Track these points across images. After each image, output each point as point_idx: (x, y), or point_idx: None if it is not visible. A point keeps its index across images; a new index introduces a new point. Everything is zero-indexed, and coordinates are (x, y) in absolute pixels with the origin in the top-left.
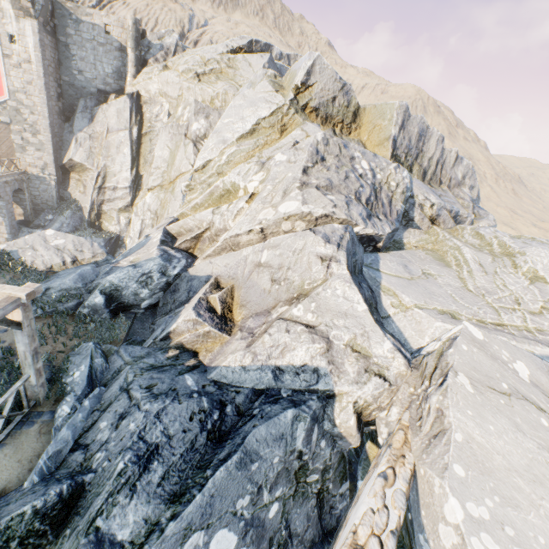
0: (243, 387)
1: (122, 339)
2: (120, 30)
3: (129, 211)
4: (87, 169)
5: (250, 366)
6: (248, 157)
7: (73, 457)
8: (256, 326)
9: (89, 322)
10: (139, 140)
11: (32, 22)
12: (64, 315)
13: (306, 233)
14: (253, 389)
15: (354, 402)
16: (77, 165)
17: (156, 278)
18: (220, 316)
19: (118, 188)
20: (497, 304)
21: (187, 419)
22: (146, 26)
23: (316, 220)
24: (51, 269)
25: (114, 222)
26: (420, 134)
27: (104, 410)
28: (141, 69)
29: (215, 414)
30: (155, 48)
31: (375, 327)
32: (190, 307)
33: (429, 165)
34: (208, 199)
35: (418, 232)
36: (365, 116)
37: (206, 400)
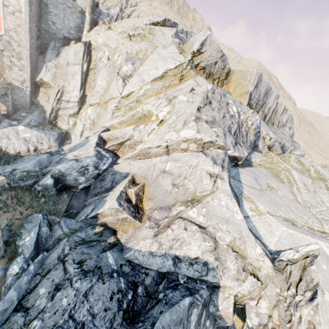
0: (150, 269)
1: (63, 211)
2: None
3: (75, 117)
4: (51, 86)
5: (156, 252)
6: (157, 93)
7: (15, 318)
8: (161, 218)
9: (41, 196)
10: (87, 72)
11: None
12: (24, 189)
13: (199, 154)
14: (157, 271)
15: (235, 295)
16: (45, 83)
17: (91, 170)
18: (134, 205)
19: (70, 101)
20: (319, 215)
21: (108, 299)
22: (98, 0)
23: (203, 144)
24: (19, 154)
25: (65, 123)
26: (266, 92)
27: (44, 275)
28: (93, 27)
29: (129, 294)
30: (104, 15)
31: (249, 234)
32: (113, 197)
33: (268, 112)
34: (130, 119)
35: (260, 154)
36: (233, 76)
37: (123, 281)
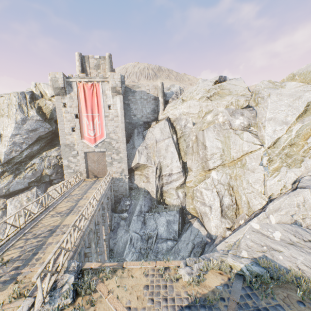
0: None
1: None
2: (154, 90)
3: (183, 187)
4: (147, 166)
5: None
6: None
7: None
8: None
9: None
10: (177, 141)
11: (119, 96)
12: None
13: None
14: None
15: None
16: (141, 165)
17: None
18: None
19: (172, 173)
20: None
21: None
22: None
23: None
24: None
25: (174, 197)
26: None
27: None
28: (165, 105)
29: None
30: (169, 94)
31: None
32: None
33: None
34: None
35: None
36: None
37: None
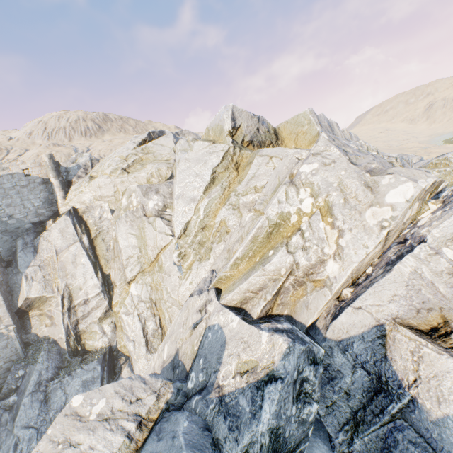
0: None
1: None
2: (38, 168)
3: (109, 315)
4: (48, 298)
5: None
6: (222, 201)
7: None
8: None
9: None
10: (91, 245)
11: None
12: None
13: None
14: None
15: None
16: (35, 300)
17: (312, 376)
18: None
19: (89, 299)
20: None
21: None
22: None
23: (423, 194)
24: None
25: (98, 336)
26: (329, 125)
27: None
28: (67, 189)
29: None
30: (73, 169)
31: None
32: None
33: None
34: (250, 246)
35: None
36: (282, 132)
37: None
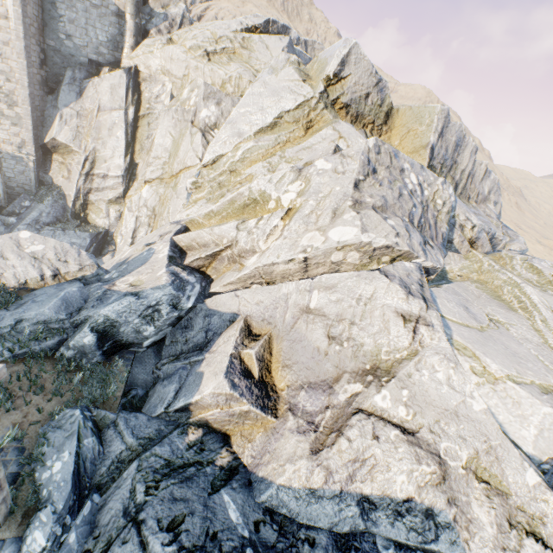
0: (315, 528)
1: (119, 395)
2: None
3: (120, 203)
4: (73, 151)
5: (322, 490)
6: (267, 155)
7: None
8: (316, 410)
9: (74, 369)
10: (135, 122)
11: None
12: (41, 358)
13: (375, 276)
14: (331, 533)
15: None
16: (61, 145)
17: (165, 312)
18: (258, 381)
19: (109, 176)
20: None
21: None
22: None
23: (373, 251)
24: (25, 285)
25: (102, 215)
26: (457, 143)
27: None
28: (140, 40)
29: None
30: (158, 17)
31: (504, 440)
32: (217, 369)
33: (461, 179)
34: (227, 207)
35: (457, 256)
36: (398, 118)
37: None
